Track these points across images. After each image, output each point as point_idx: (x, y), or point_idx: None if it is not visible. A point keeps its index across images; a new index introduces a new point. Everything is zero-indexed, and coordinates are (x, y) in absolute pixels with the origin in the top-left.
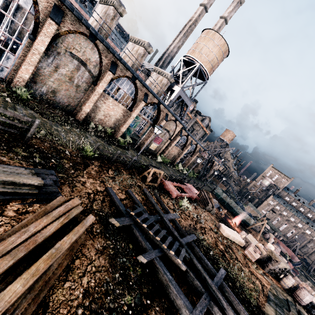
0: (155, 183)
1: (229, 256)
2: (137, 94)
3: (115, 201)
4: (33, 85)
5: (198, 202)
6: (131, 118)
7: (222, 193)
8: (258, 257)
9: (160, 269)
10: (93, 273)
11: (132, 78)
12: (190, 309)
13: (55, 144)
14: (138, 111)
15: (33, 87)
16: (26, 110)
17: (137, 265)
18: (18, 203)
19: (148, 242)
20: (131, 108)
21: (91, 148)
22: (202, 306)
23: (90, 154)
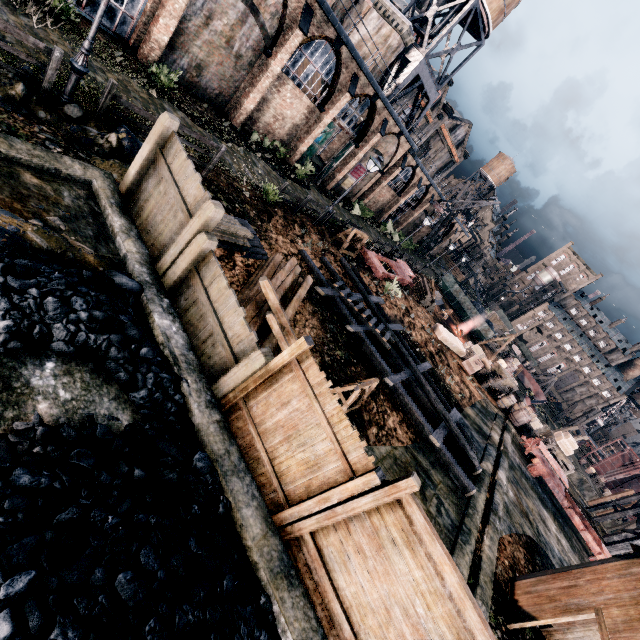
0: (353, 253)
1: (439, 360)
2: (338, 76)
3: (313, 268)
4: (168, 54)
5: (411, 291)
6: (321, 126)
7: (453, 285)
8: (478, 369)
9: (365, 341)
10: (311, 328)
11: (336, 42)
12: (391, 374)
13: (230, 179)
14: (335, 113)
15: (169, 57)
16: (175, 111)
17: (343, 334)
18: (239, 255)
19: (353, 318)
20: (322, 104)
21: (277, 190)
22: (402, 376)
23: (273, 199)
